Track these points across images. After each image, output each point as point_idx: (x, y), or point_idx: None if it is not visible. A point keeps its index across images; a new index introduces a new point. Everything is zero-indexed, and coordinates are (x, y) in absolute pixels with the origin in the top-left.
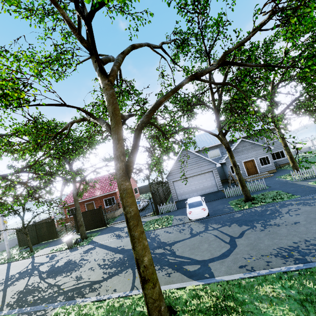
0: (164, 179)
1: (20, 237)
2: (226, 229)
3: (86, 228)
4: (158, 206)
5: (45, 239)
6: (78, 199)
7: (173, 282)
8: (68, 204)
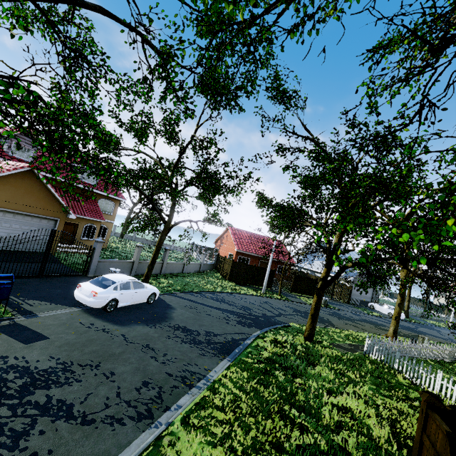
0: (352, 279)
1: (233, 270)
2: (428, 329)
3: (299, 291)
4: (350, 298)
5: (259, 284)
6: (258, 252)
7: (452, 343)
8: (249, 253)
